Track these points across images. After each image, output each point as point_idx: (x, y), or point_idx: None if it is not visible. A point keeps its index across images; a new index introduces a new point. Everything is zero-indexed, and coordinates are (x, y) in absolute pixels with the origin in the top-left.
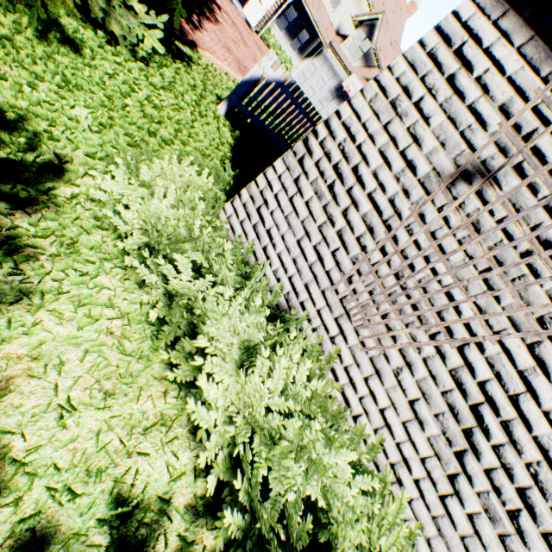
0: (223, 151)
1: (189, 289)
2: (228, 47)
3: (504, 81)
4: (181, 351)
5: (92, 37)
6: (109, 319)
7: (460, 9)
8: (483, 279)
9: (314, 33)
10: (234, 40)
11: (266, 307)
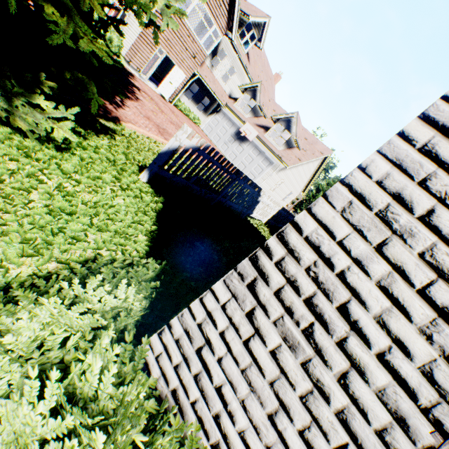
0: (148, 224)
1: None
2: (148, 116)
3: None
4: None
5: None
6: None
7: None
8: None
9: (213, 98)
10: (152, 111)
11: None
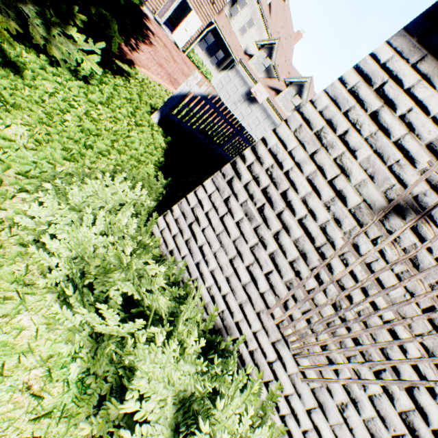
0: (157, 156)
1: (117, 333)
2: (161, 64)
3: (429, 120)
4: (107, 417)
5: (34, 60)
6: (27, 370)
7: (377, 52)
8: (427, 318)
9: (227, 52)
10: (165, 58)
11: (201, 338)
